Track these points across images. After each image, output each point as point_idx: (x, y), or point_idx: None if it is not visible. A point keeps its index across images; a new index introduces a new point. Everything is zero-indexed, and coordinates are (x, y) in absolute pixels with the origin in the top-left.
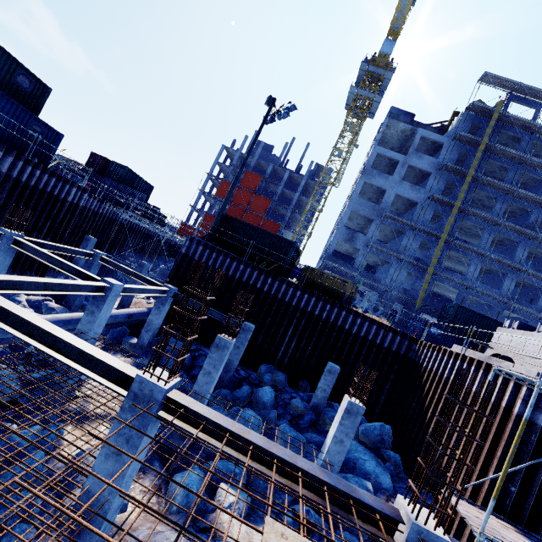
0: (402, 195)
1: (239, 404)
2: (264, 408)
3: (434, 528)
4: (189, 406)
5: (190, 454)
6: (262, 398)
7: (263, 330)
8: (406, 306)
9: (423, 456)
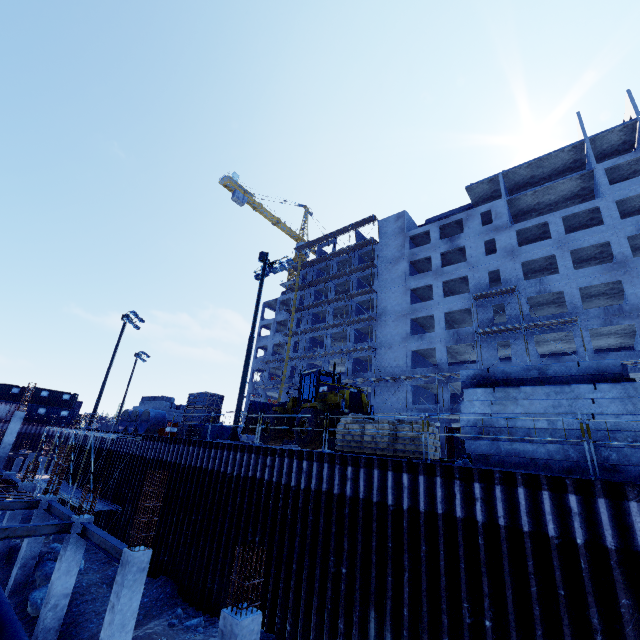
0: (276, 342)
1: None
2: None
3: None
4: None
5: None
6: None
7: None
8: None
9: None
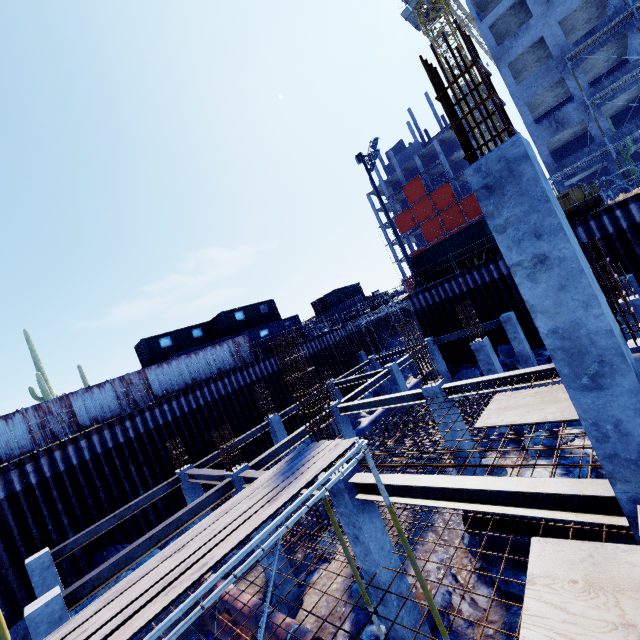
0: (568, 12)
1: None
2: None
3: (635, 345)
4: (454, 385)
5: None
6: None
7: None
8: None
9: None
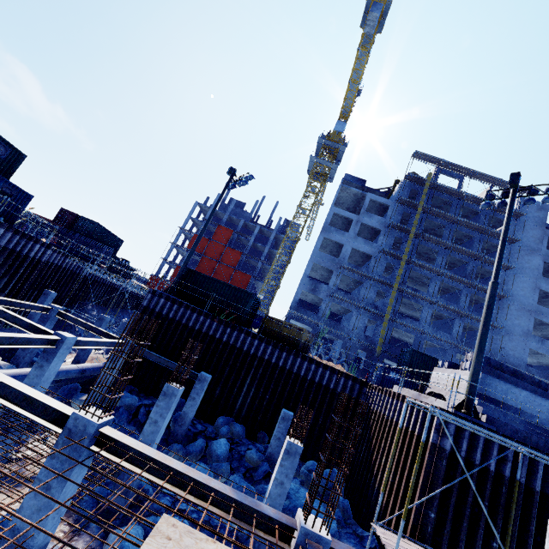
0: (358, 249)
1: (192, 459)
2: (217, 461)
3: (319, 530)
4: (118, 439)
5: (124, 497)
6: (216, 451)
7: (222, 381)
8: (368, 353)
9: (316, 470)
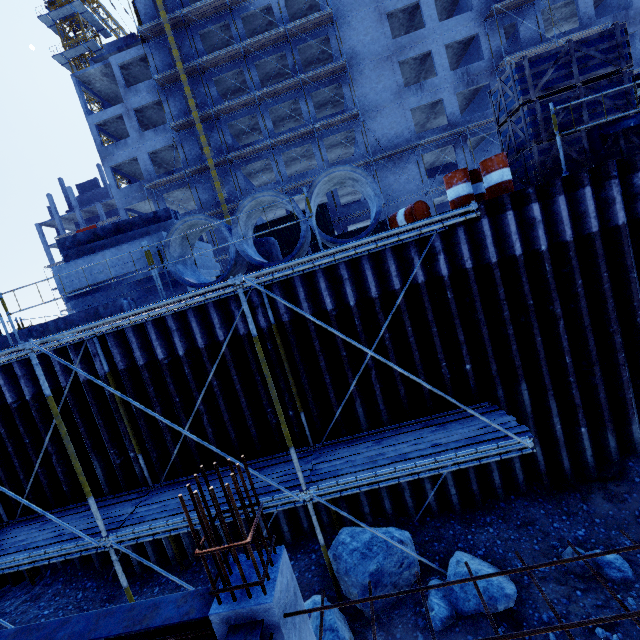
0: (154, 149)
1: None
2: None
3: None
4: None
5: None
6: None
7: None
8: None
9: None
